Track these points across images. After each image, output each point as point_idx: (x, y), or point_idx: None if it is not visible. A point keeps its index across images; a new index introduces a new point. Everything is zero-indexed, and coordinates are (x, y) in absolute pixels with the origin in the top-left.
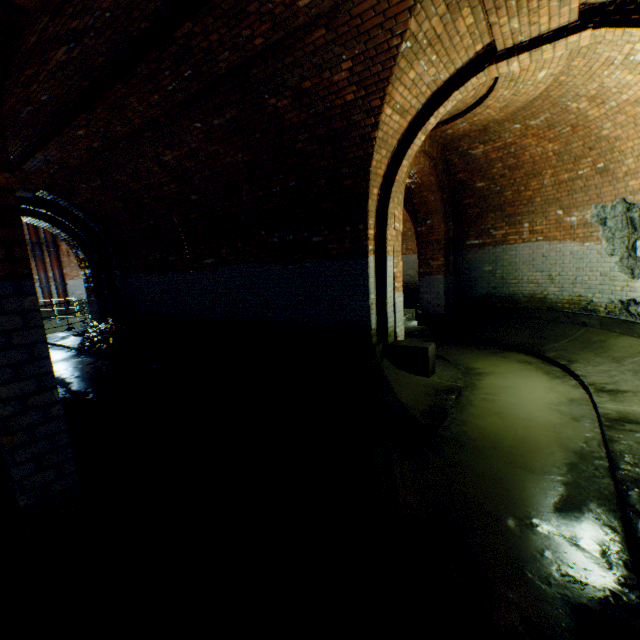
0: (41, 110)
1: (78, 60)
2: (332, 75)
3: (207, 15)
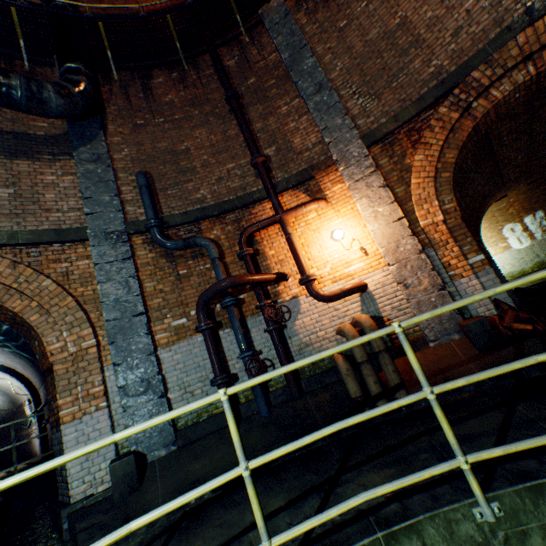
0: (542, 147)
1: (544, 160)
2: (489, 202)
3: (524, 178)
